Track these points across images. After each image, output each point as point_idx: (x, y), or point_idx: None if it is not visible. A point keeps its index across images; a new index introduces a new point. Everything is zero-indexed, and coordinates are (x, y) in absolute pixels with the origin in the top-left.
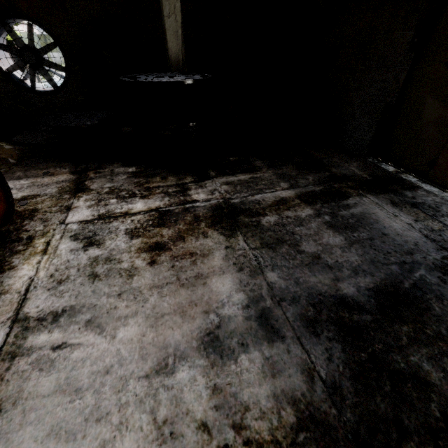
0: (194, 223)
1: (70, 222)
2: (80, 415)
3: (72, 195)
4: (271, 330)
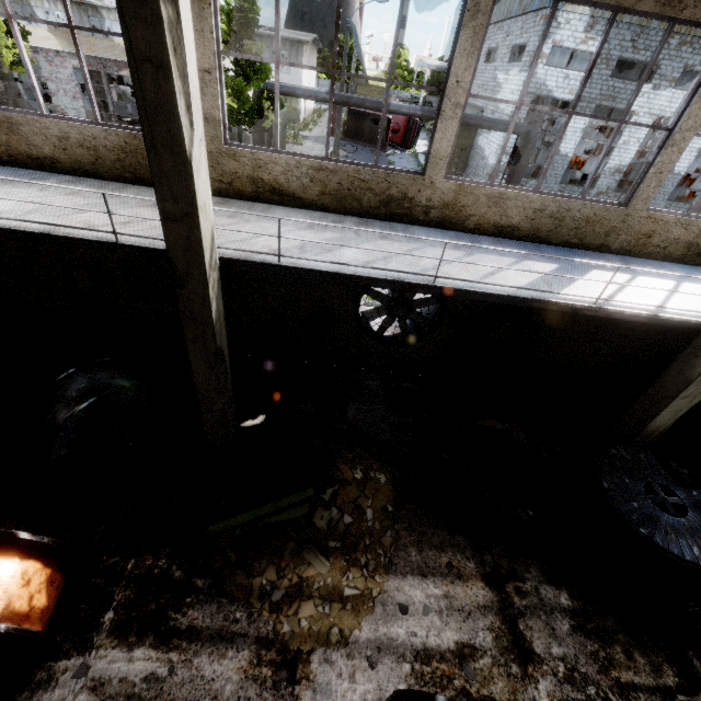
0: None
1: None
2: None
3: (522, 668)
4: None
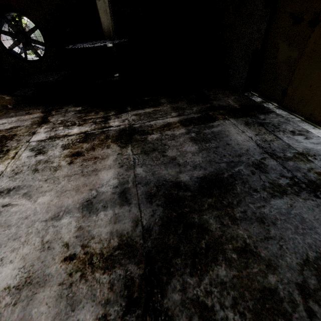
0: (104, 140)
1: (32, 141)
2: (7, 237)
3: (38, 125)
4: (124, 199)
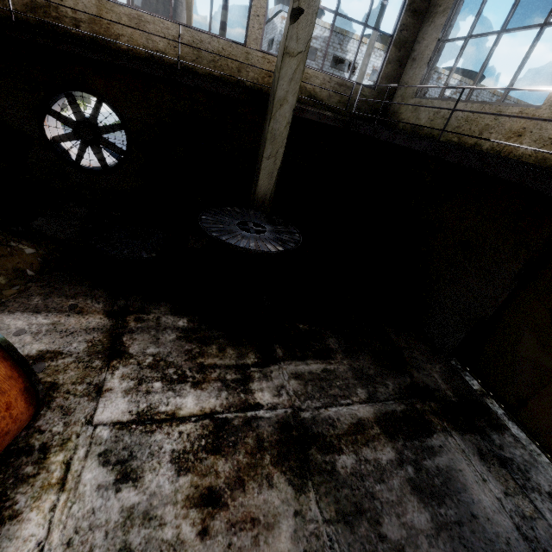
0: (257, 453)
1: (100, 423)
2: None
3: (105, 362)
4: None
